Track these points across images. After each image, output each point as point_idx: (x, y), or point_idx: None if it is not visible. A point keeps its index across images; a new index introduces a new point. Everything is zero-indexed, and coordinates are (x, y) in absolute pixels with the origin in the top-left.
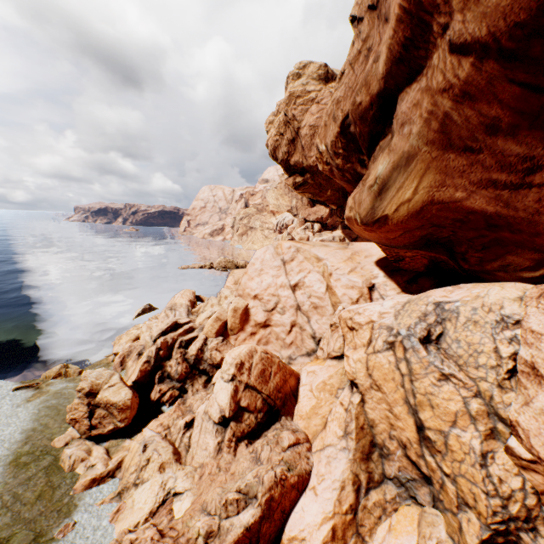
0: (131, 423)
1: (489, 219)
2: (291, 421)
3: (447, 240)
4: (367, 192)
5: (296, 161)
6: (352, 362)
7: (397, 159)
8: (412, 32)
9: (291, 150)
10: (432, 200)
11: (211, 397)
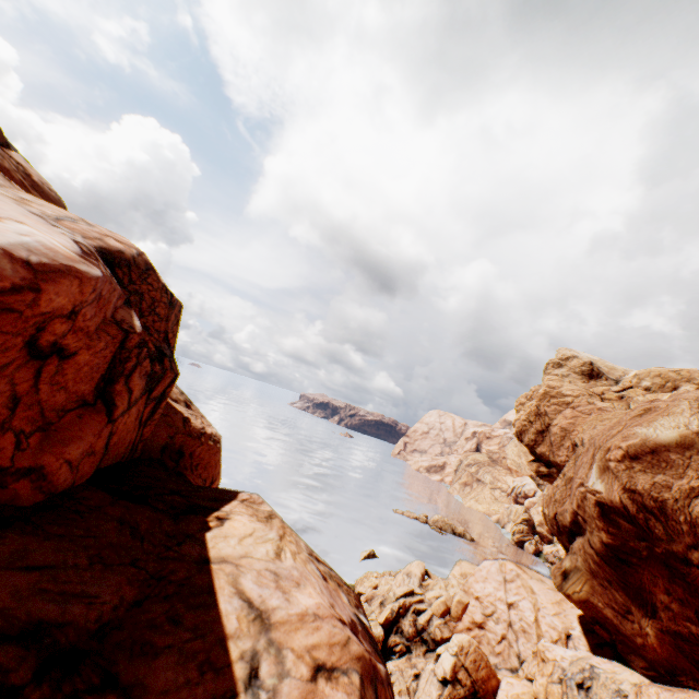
0: None
1: (615, 625)
2: None
3: (605, 626)
4: (559, 572)
5: (541, 452)
6: (537, 684)
7: (572, 566)
8: (576, 520)
9: (538, 440)
10: (588, 599)
11: (438, 660)
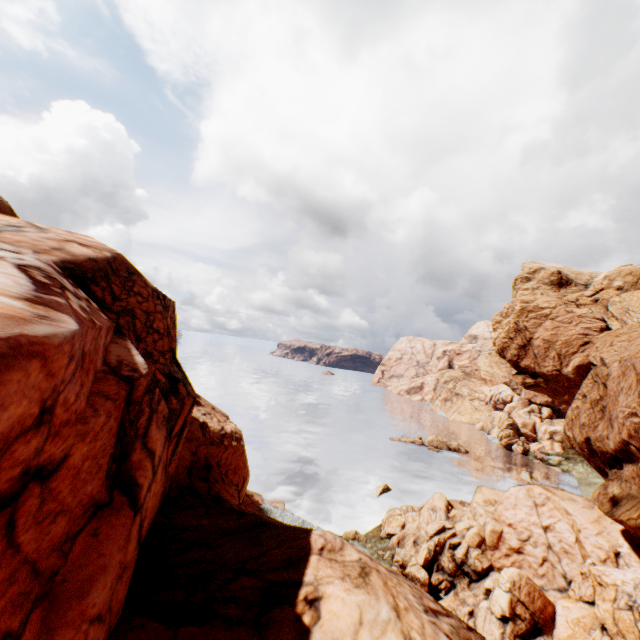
0: None
1: None
2: (551, 639)
3: None
4: (606, 499)
5: (526, 365)
6: (601, 610)
7: (624, 494)
8: (625, 449)
9: (521, 354)
10: None
11: (492, 598)
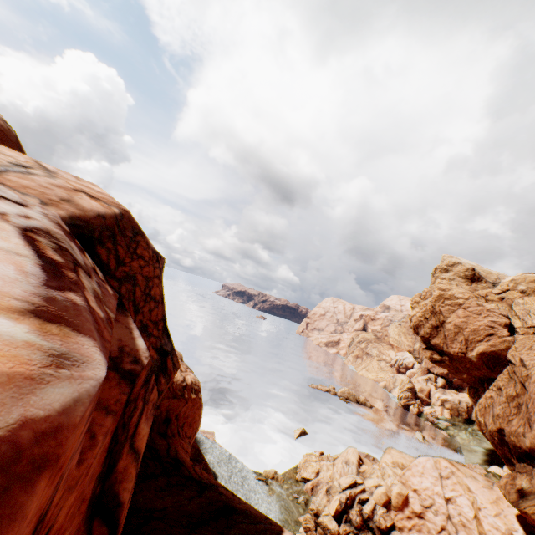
0: None
1: None
2: None
3: None
4: (514, 489)
5: (436, 343)
6: None
7: (533, 490)
8: None
9: (433, 333)
10: None
11: None
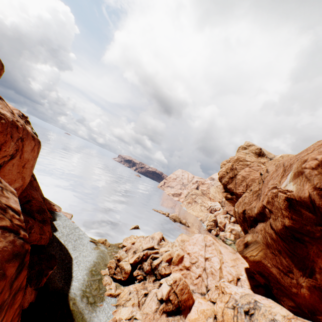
0: (124, 280)
1: (277, 279)
2: (184, 319)
3: (267, 277)
4: (242, 243)
5: (230, 187)
6: (218, 306)
7: (253, 240)
8: (263, 212)
9: (229, 181)
10: (261, 261)
11: (160, 287)
